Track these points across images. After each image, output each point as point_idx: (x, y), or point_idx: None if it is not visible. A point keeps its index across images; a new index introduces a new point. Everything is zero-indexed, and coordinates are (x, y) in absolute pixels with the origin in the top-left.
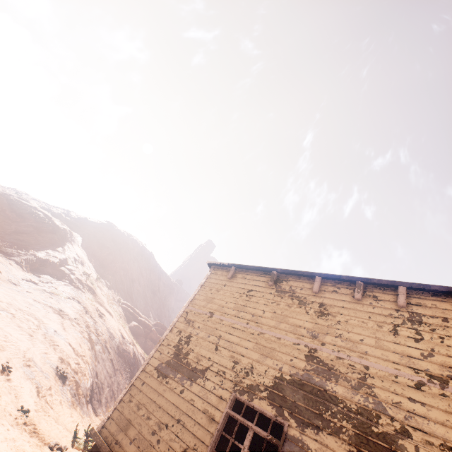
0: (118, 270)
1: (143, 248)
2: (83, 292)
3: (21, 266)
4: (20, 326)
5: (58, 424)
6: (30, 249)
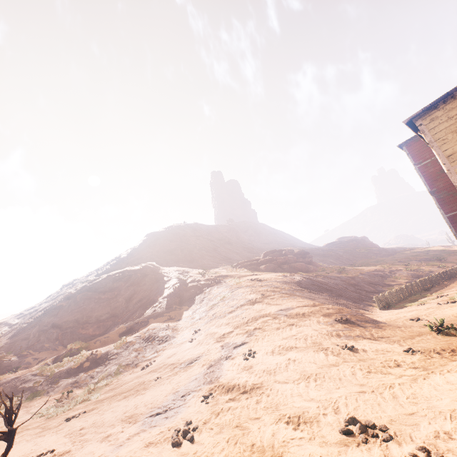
0: (201, 254)
1: (188, 225)
2: (225, 282)
3: (173, 310)
4: (276, 328)
5: (412, 339)
6: (155, 298)
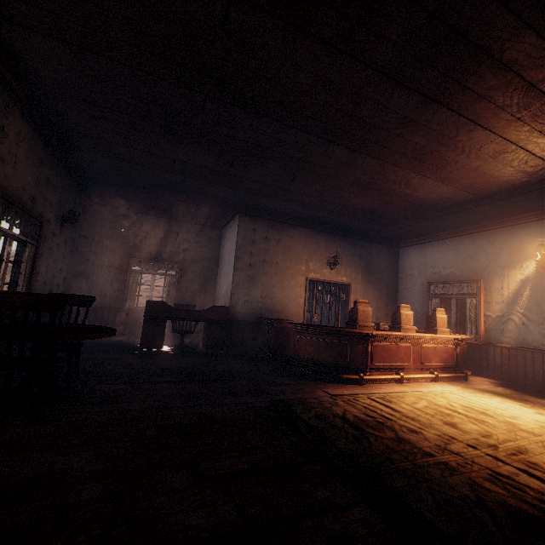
0: None
1: None
2: None
3: None
4: None
5: None
6: None
